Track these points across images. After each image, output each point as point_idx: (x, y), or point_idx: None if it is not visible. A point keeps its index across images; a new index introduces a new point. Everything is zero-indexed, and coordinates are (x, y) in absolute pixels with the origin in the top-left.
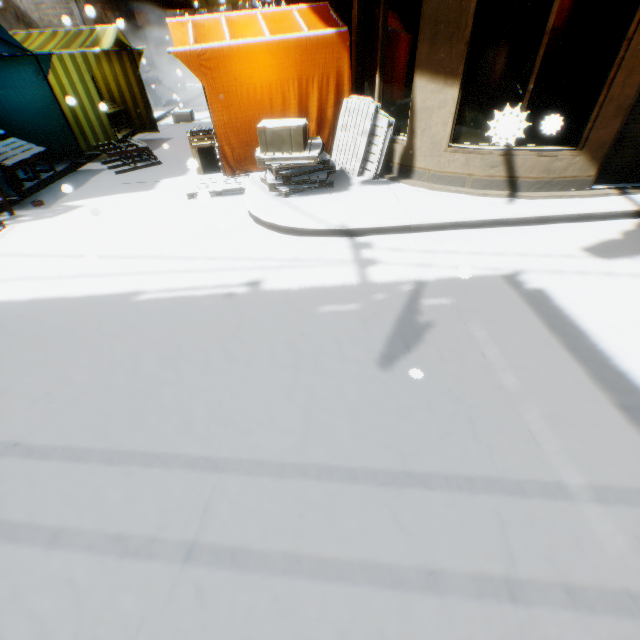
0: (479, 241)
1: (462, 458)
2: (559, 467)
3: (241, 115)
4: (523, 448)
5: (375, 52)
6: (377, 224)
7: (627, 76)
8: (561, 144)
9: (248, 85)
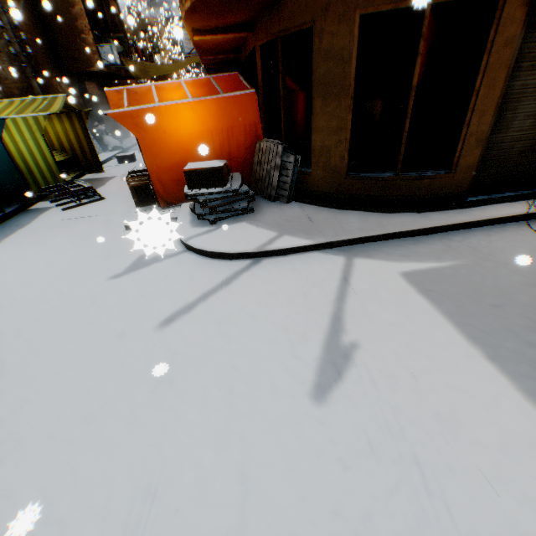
0: (385, 253)
1: (419, 519)
2: (524, 519)
3: (171, 158)
4: (480, 495)
5: (279, 106)
6: (295, 244)
7: (480, 116)
8: (437, 168)
9: (176, 135)
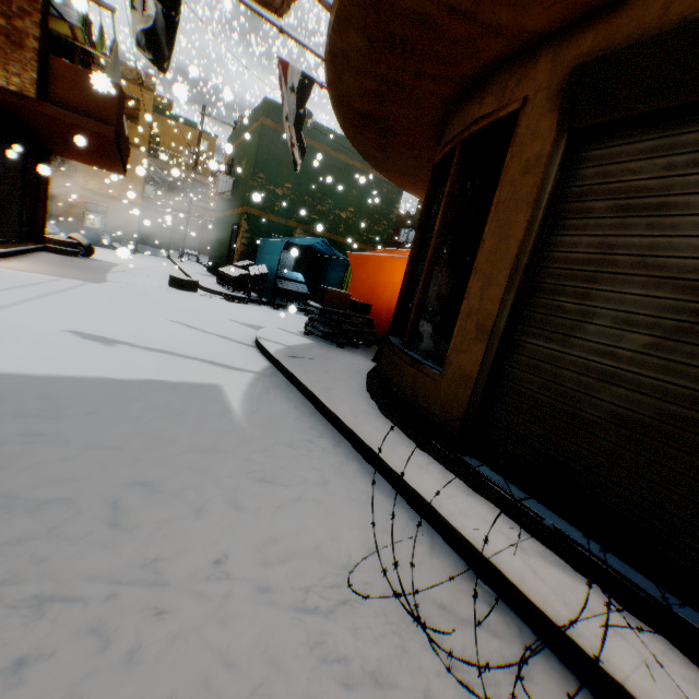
0: (267, 387)
1: None
2: None
3: (362, 296)
4: None
5: None
6: (267, 346)
7: (488, 284)
8: (442, 364)
9: (373, 279)
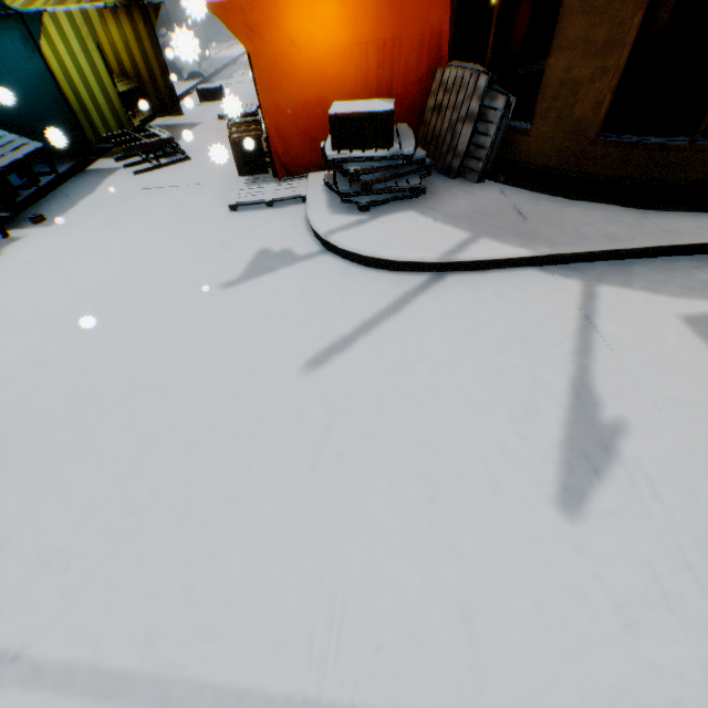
0: (650, 279)
1: None
2: None
3: (298, 94)
4: None
5: None
6: (501, 254)
7: None
8: None
9: (309, 51)
